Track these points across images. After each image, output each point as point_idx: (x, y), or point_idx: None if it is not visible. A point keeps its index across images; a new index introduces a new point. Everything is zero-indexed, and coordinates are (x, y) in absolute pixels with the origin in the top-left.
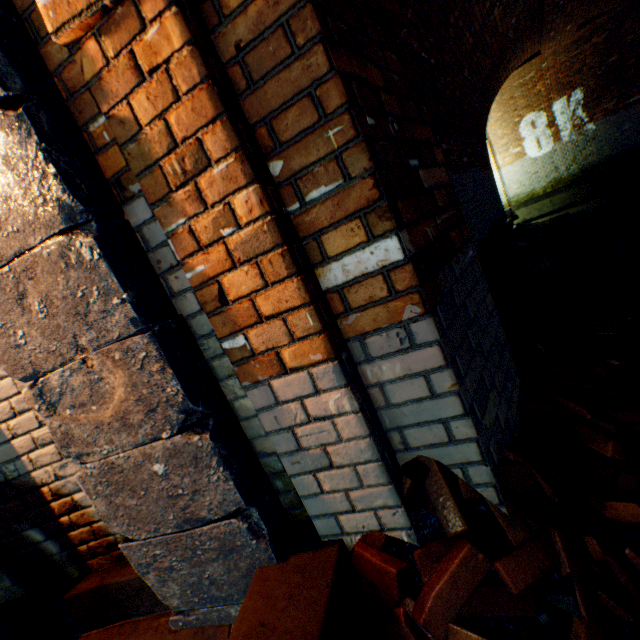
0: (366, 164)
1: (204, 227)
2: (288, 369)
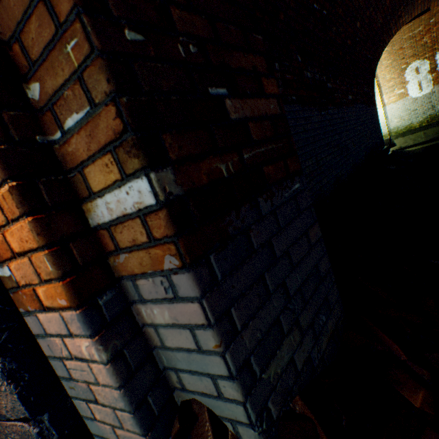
0: (106, 87)
1: None
2: (46, 307)
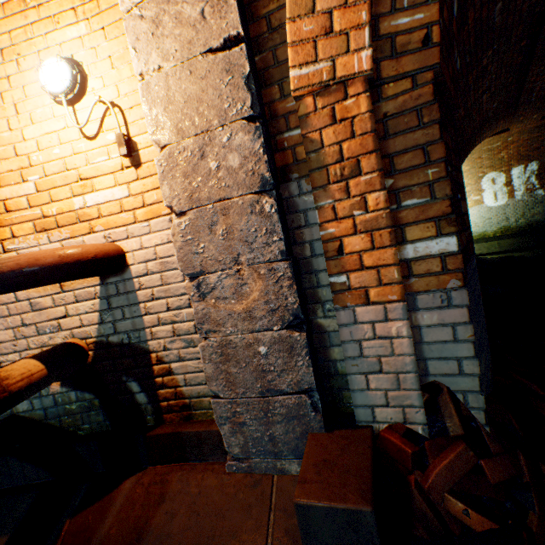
0: (447, 192)
1: (343, 207)
2: (370, 302)
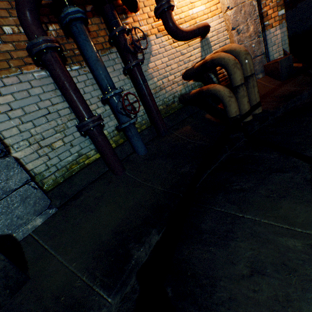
0: None
1: (267, 3)
2: (273, 27)
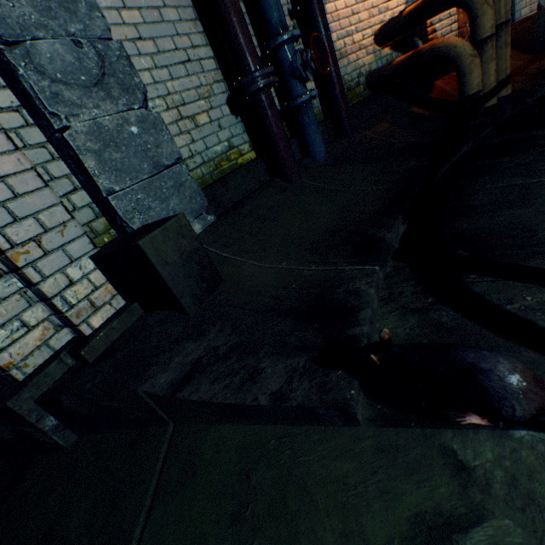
0: None
1: None
2: None
